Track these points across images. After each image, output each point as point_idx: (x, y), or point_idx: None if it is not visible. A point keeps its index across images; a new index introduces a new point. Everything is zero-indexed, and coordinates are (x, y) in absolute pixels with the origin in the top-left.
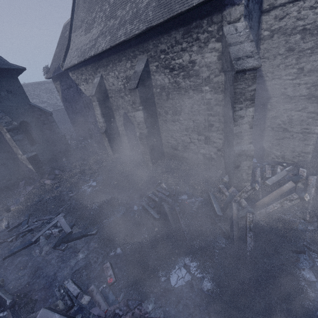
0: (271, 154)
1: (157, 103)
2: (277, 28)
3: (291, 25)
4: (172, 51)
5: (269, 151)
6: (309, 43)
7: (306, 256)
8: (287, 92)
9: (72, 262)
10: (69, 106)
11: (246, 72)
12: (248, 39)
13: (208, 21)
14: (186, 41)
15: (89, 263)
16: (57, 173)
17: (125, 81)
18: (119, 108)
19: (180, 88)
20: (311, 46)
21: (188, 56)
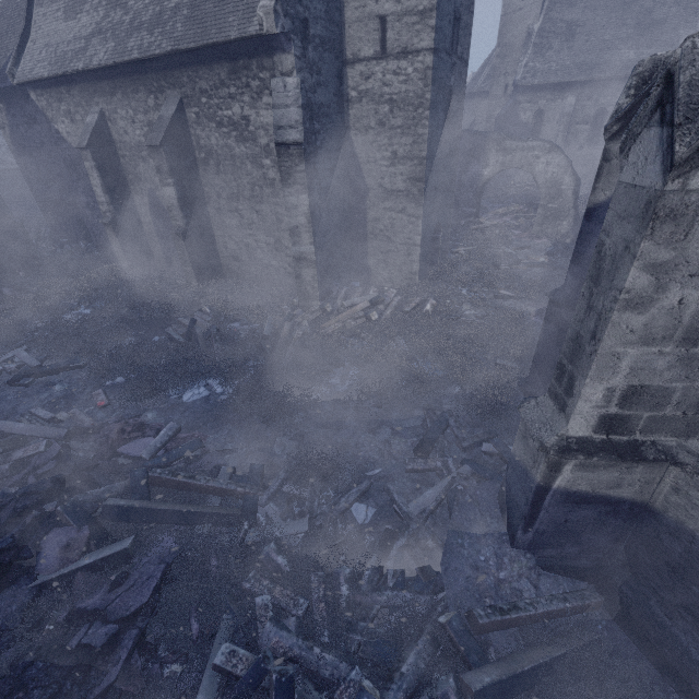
0: (378, 276)
1: (204, 177)
2: (365, 90)
3: (378, 90)
4: (217, 95)
5: (376, 271)
6: (399, 120)
7: (344, 369)
8: (385, 183)
9: (43, 395)
10: (31, 163)
11: (290, 146)
12: (296, 103)
13: (258, 64)
14: (235, 85)
15: (70, 394)
16: (7, 294)
17: (147, 131)
18: (141, 180)
19: (234, 156)
20: (401, 124)
21: (240, 109)
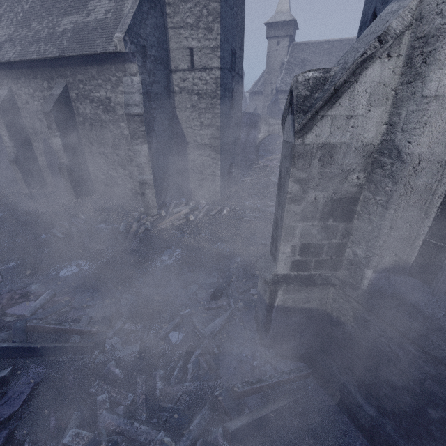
0: (196, 194)
1: (81, 132)
2: (183, 86)
3: (191, 87)
4: (90, 84)
5: (195, 191)
6: (203, 105)
7: (171, 250)
8: (198, 140)
9: None
10: None
11: (135, 116)
12: (139, 91)
13: (116, 68)
14: (101, 79)
15: None
16: None
17: (43, 102)
18: (38, 133)
19: (102, 120)
20: (205, 107)
21: (104, 93)
